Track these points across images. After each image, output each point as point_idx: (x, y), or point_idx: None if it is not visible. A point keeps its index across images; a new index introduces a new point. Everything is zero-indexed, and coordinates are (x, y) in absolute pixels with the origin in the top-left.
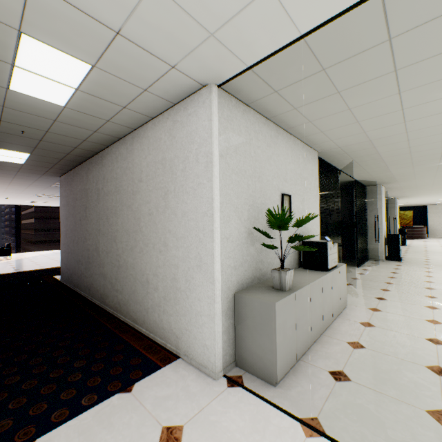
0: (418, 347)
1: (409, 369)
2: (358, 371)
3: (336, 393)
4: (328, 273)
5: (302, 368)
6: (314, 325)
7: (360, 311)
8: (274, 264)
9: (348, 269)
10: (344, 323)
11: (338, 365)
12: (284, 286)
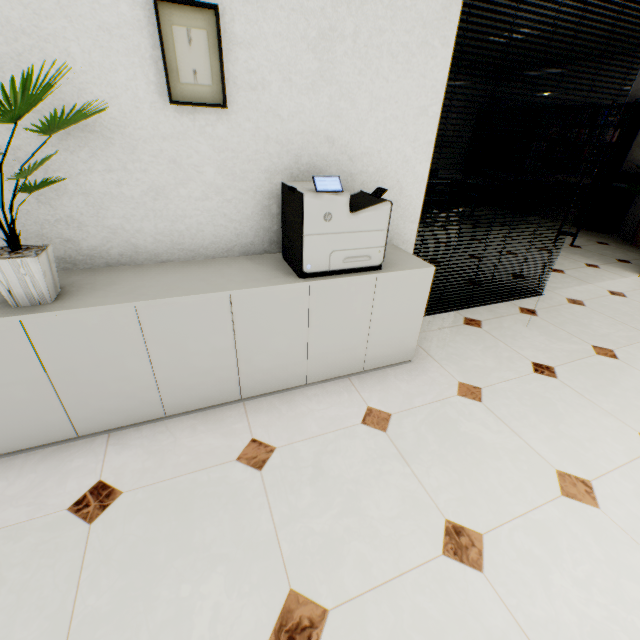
0: (379, 534)
1: (238, 574)
2: (143, 512)
3: (21, 532)
4: (286, 283)
5: (79, 452)
6: (182, 386)
7: (423, 383)
8: (145, 233)
9: (602, 276)
10: (332, 396)
11: (136, 479)
12: (5, 295)
